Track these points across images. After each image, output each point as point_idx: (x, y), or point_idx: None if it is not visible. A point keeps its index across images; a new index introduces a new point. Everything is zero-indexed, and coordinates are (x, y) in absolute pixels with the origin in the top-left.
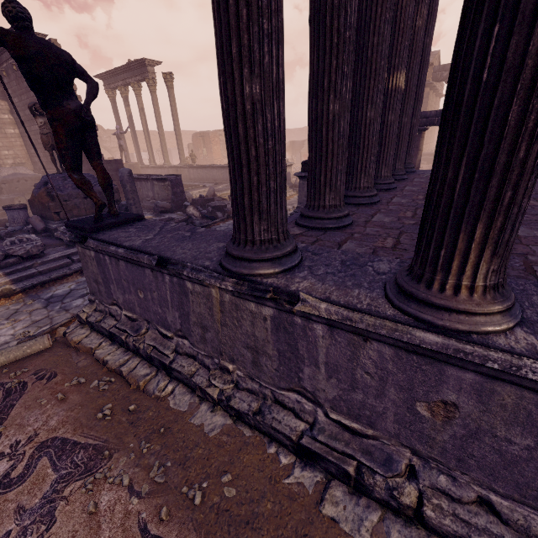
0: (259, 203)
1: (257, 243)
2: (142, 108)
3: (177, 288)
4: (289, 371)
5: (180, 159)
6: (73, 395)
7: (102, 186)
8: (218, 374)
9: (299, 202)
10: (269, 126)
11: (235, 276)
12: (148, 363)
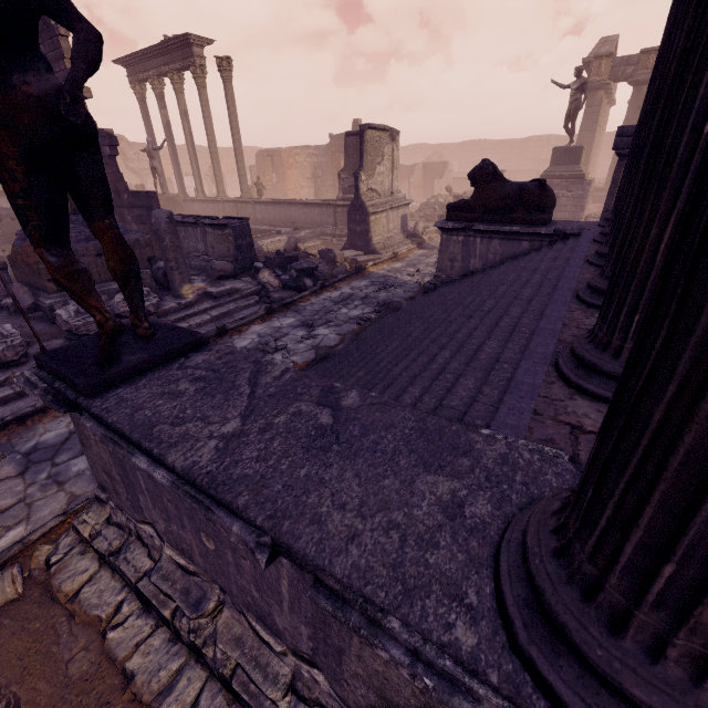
0: None
1: None
2: (185, 111)
3: None
4: None
5: (241, 189)
6: None
7: (115, 276)
8: None
9: (439, 268)
10: None
11: None
12: (224, 690)
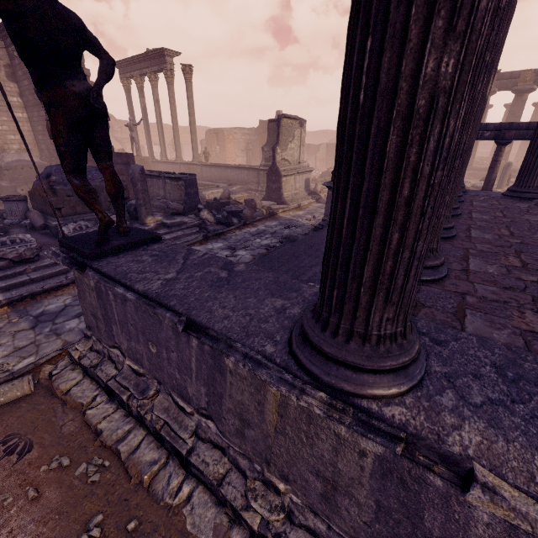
0: (391, 276)
1: (372, 340)
2: (157, 99)
3: (209, 359)
4: (392, 535)
5: (193, 156)
6: (50, 490)
7: (110, 195)
8: (261, 490)
9: (326, 214)
10: (446, 142)
11: (326, 390)
12: (155, 441)
